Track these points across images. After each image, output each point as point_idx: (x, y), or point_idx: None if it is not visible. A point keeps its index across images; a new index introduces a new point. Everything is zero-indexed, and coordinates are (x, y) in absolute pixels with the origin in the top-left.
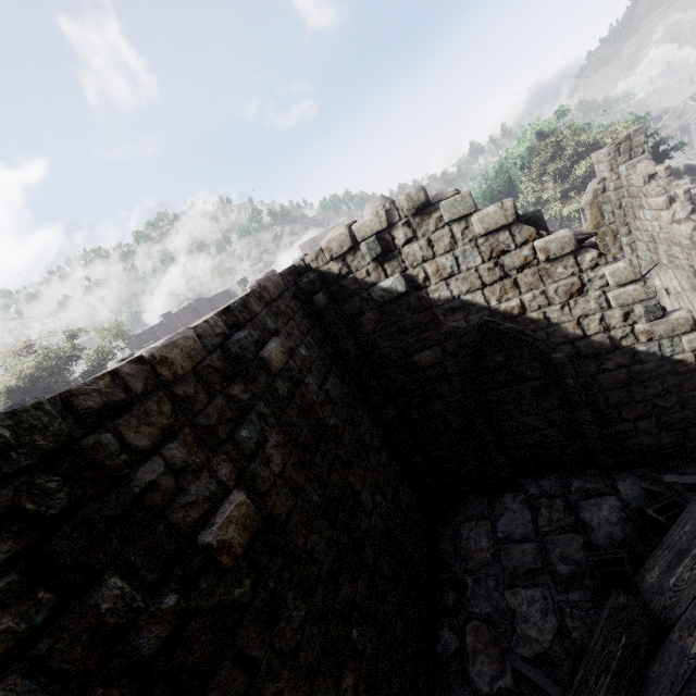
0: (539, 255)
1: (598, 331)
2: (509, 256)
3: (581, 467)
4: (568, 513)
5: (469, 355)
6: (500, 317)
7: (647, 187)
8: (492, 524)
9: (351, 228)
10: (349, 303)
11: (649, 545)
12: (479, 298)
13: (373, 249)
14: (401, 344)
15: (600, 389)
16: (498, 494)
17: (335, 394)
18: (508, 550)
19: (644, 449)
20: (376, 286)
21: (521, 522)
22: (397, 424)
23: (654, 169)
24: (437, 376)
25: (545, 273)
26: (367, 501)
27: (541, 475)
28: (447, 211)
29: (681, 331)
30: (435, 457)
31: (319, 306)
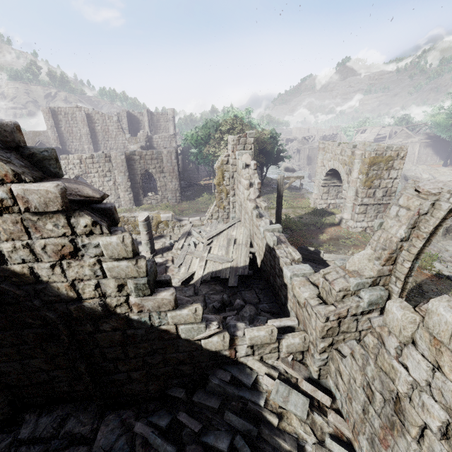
0: (18, 202)
1: (94, 296)
2: None
3: (89, 401)
4: None
5: None
6: None
7: (243, 171)
8: None
9: None
10: None
11: None
12: None
13: None
14: None
15: (98, 346)
16: None
17: None
18: None
19: (135, 393)
20: None
21: None
22: None
23: (250, 161)
24: None
25: (31, 225)
26: None
27: (47, 410)
28: None
29: (165, 308)
30: None
31: None
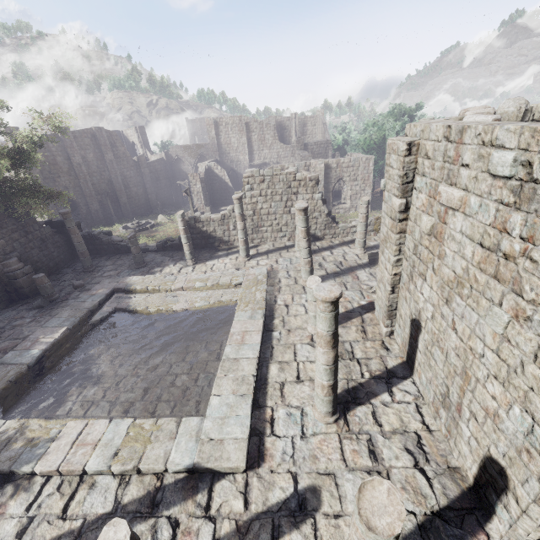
0: None
1: None
2: None
3: None
4: None
5: None
6: None
7: None
8: None
9: (495, 112)
10: None
11: None
12: None
13: None
14: None
15: None
16: None
17: None
18: None
19: None
20: None
21: None
22: None
23: None
24: None
25: None
26: None
27: None
28: None
29: None
30: None
31: None
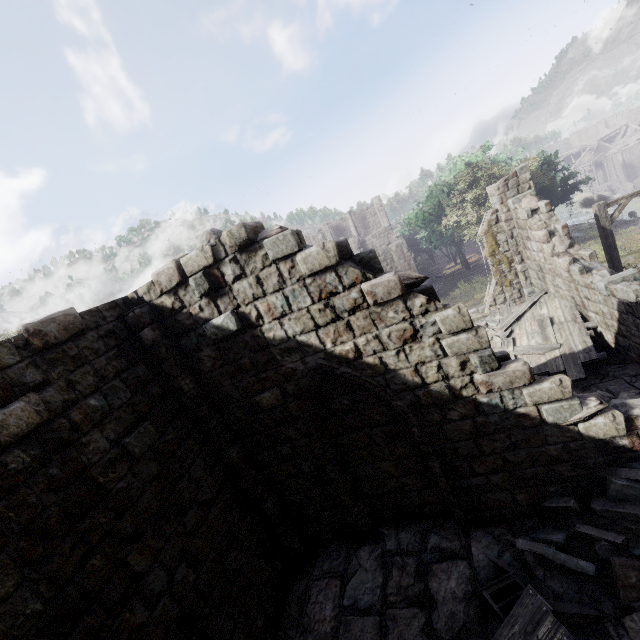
0: (368, 298)
1: (437, 379)
2: (338, 297)
3: (442, 518)
4: (417, 579)
5: (310, 398)
6: (336, 360)
7: (530, 221)
8: (341, 586)
9: (180, 262)
10: (186, 339)
11: (488, 636)
12: (313, 339)
13: (201, 285)
14: (242, 383)
15: (448, 440)
16: (357, 545)
17: (140, 447)
18: (349, 625)
19: (500, 505)
20: (209, 323)
21: (370, 586)
22: (242, 468)
23: (536, 204)
24: (282, 418)
25: (376, 317)
26: (155, 582)
27: (402, 525)
28: (270, 249)
29: (519, 383)
30: (291, 501)
31: (146, 342)
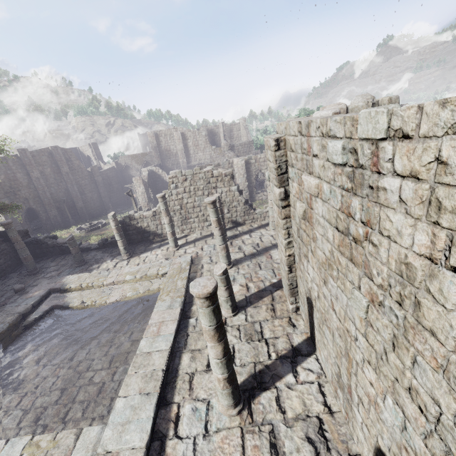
0: None
1: None
2: None
3: None
4: None
5: None
6: None
7: None
8: None
9: (347, 107)
10: None
11: None
12: None
13: None
14: None
15: None
16: None
17: None
18: None
19: None
20: None
21: None
22: None
23: None
24: None
25: None
26: None
27: None
28: None
29: None
30: None
31: None
